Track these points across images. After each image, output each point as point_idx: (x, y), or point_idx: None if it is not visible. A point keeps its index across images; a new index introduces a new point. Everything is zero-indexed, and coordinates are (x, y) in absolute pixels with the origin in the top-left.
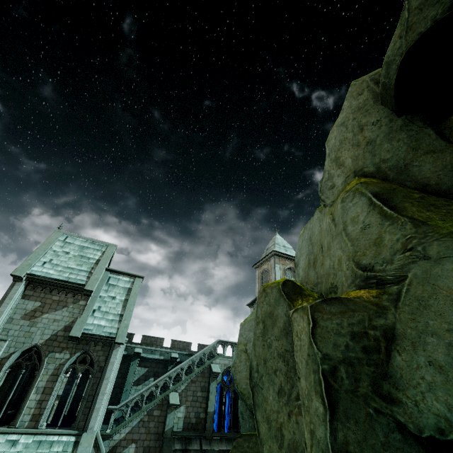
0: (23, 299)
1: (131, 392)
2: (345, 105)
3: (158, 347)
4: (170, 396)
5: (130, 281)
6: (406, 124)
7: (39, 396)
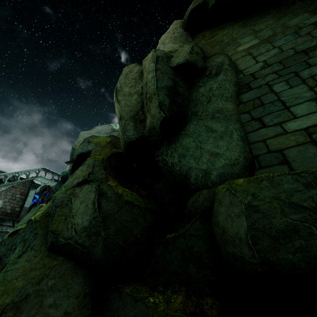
0: None
1: None
2: (170, 27)
3: None
4: None
5: None
6: (186, 34)
7: None
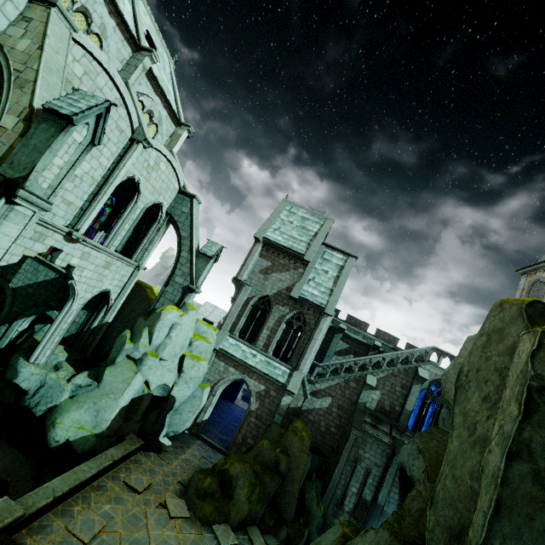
0: (260, 258)
1: (332, 358)
2: None
3: (362, 330)
4: (368, 377)
5: (343, 259)
6: None
7: (269, 332)
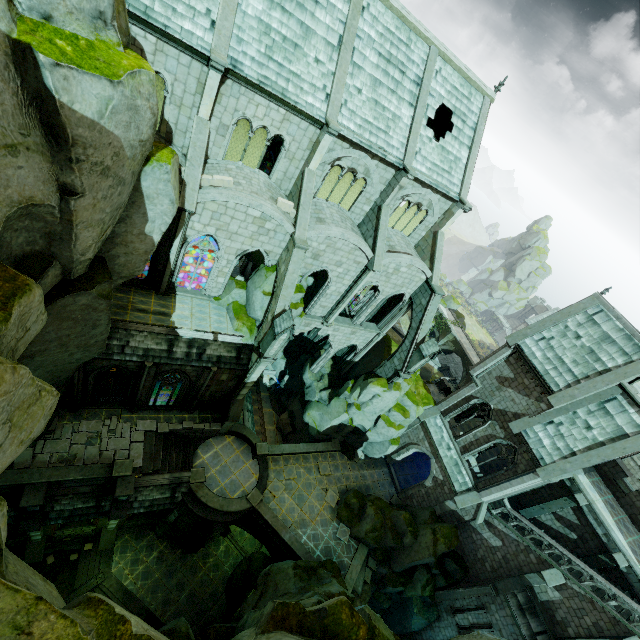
0: (504, 362)
1: (546, 514)
2: None
3: None
4: (552, 570)
5: None
6: None
7: (473, 439)
